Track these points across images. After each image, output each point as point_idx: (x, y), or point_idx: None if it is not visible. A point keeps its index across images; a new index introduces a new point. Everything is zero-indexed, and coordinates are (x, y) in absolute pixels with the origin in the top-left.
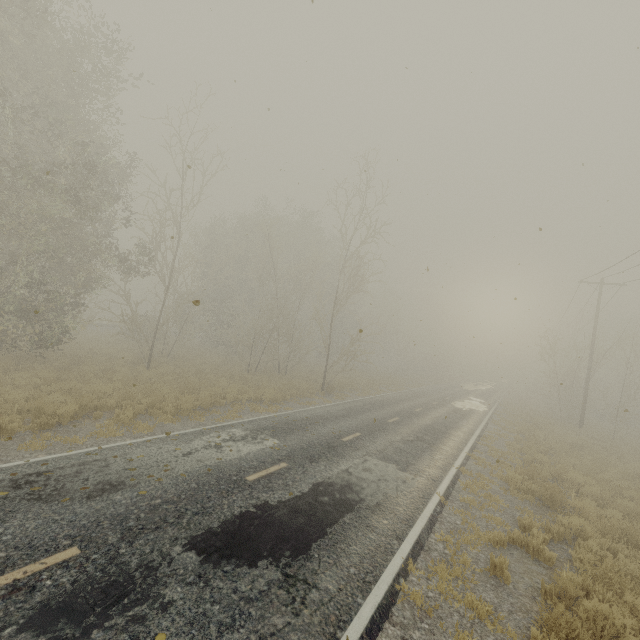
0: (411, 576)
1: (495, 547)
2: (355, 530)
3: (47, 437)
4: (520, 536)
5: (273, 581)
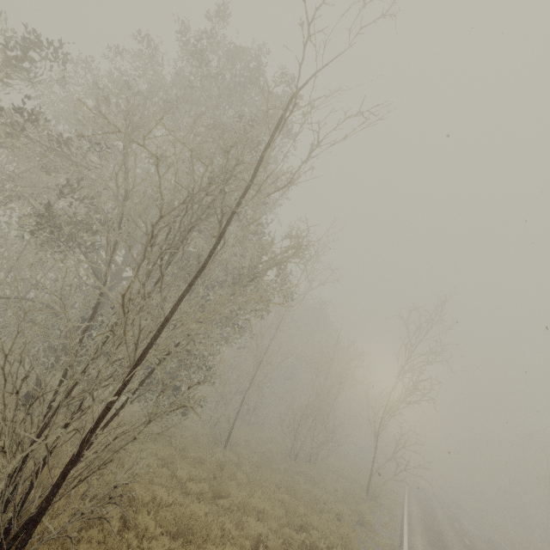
0: None
1: None
2: None
3: None
4: None
5: None
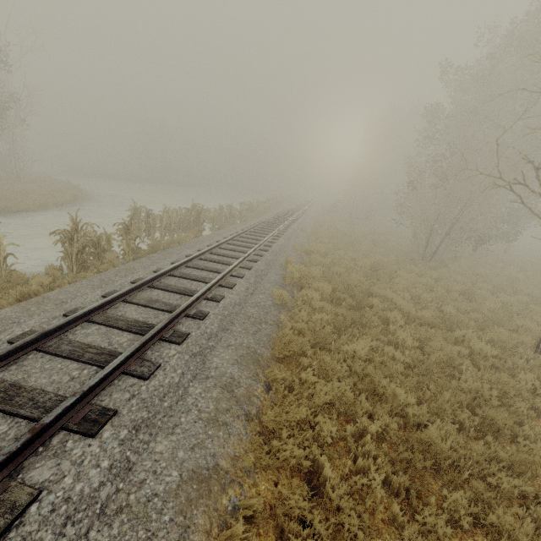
0: None
1: None
2: None
3: None
4: None
5: None
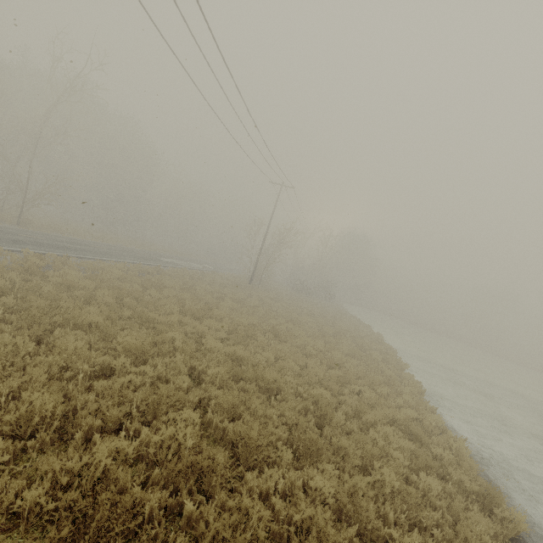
0: None
1: None
2: None
3: None
4: None
5: None
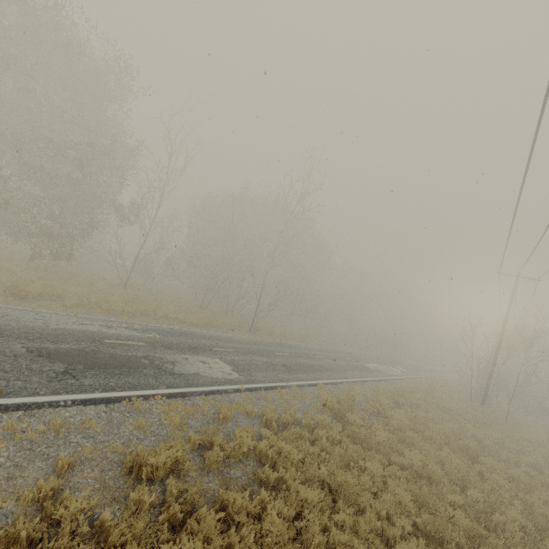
0: (153, 401)
1: (245, 415)
2: (143, 375)
3: (11, 300)
4: (268, 414)
5: (55, 370)
